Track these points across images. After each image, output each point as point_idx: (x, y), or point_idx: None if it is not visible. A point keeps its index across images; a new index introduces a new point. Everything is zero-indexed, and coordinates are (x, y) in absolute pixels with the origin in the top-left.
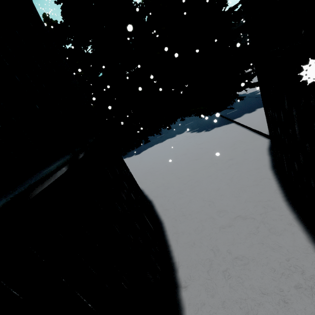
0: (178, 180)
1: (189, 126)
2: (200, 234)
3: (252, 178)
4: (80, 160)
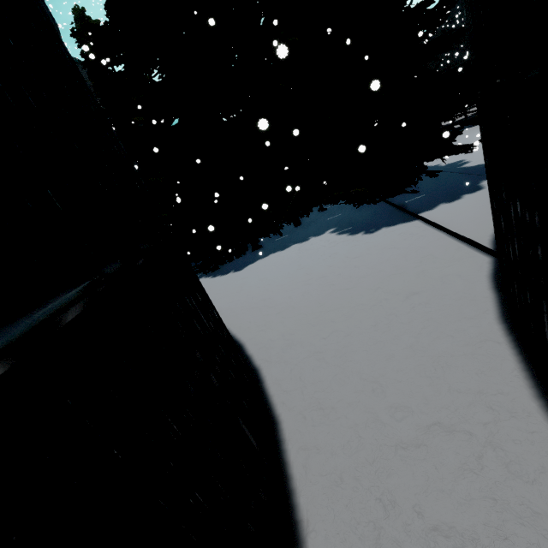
0: (312, 330)
1: (335, 222)
2: (353, 457)
3: (462, 339)
4: (67, 326)
